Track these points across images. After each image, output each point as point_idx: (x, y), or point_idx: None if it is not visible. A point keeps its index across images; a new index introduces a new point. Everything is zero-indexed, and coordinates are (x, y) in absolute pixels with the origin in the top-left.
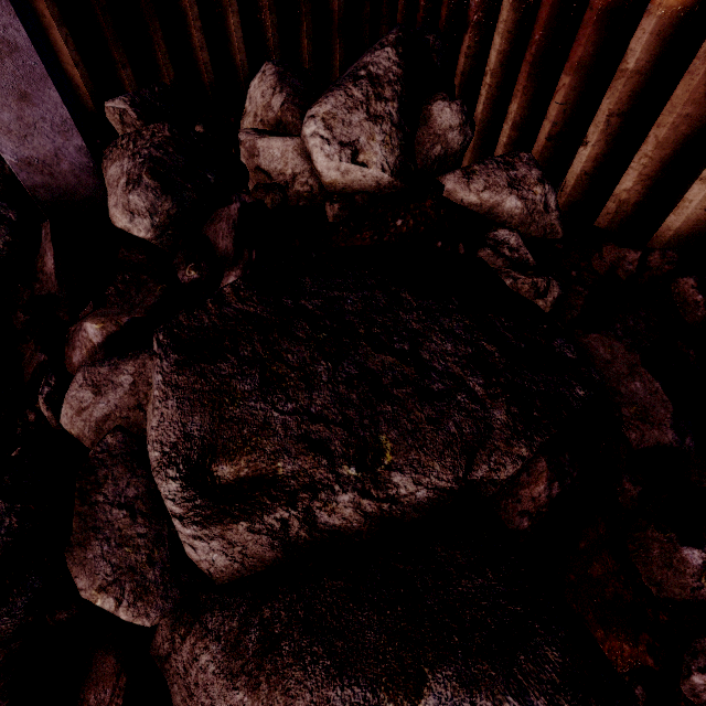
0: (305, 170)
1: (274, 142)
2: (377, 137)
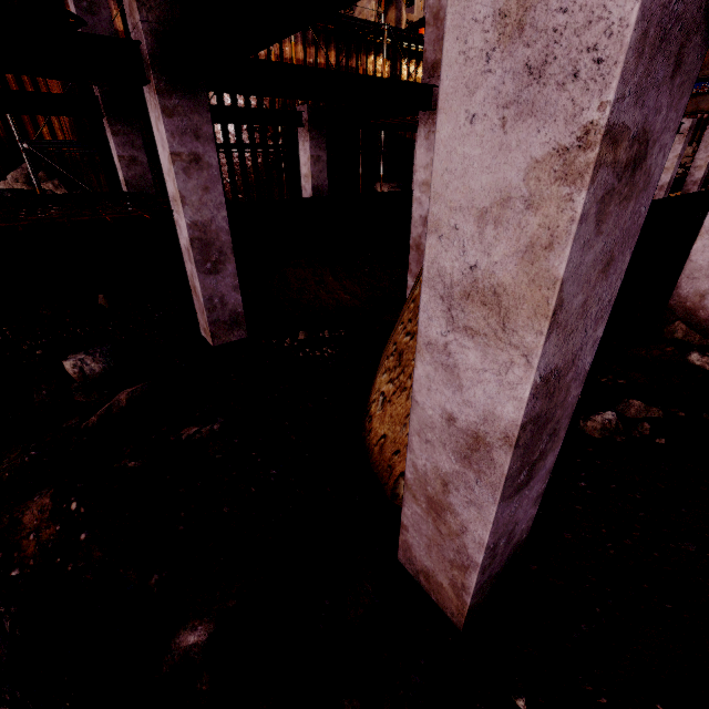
0: (11, 187)
1: (3, 182)
2: (23, 177)
